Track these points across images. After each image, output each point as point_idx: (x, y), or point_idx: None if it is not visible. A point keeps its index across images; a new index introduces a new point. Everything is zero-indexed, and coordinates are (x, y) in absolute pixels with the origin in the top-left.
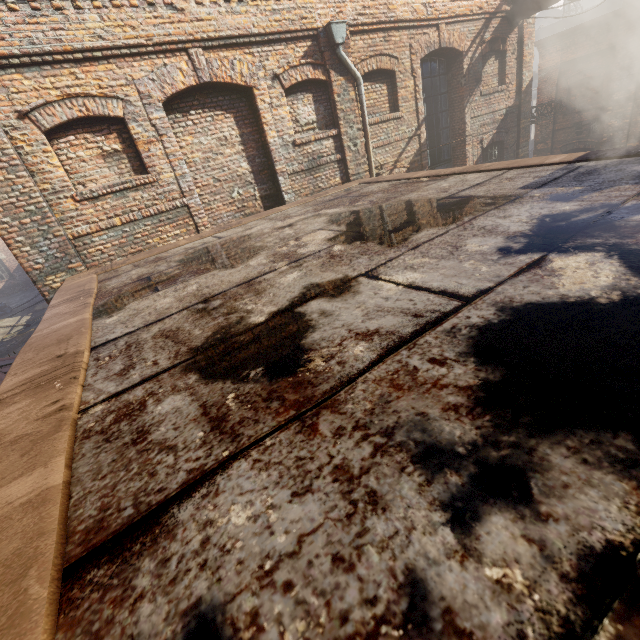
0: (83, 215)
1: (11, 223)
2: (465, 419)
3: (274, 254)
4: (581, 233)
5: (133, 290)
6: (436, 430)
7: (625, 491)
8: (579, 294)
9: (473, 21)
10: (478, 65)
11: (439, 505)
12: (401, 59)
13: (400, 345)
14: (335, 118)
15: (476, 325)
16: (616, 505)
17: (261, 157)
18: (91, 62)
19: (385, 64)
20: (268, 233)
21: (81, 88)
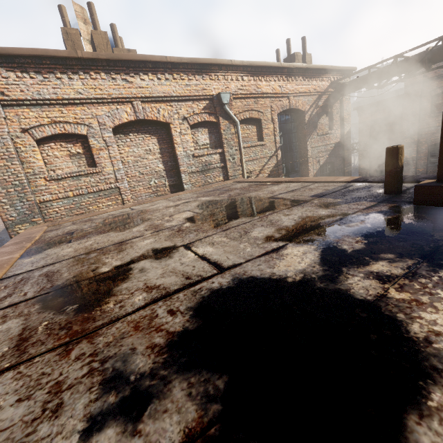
0: (49, 189)
1: (1, 191)
2: (152, 355)
3: (151, 224)
4: (316, 231)
5: (57, 240)
6: (131, 361)
7: (193, 418)
8: (281, 273)
9: (311, 95)
10: (315, 119)
11: (88, 417)
12: (265, 113)
13: (162, 298)
14: (221, 143)
15: (212, 288)
16: (180, 428)
17: (172, 162)
18: (73, 105)
19: (255, 115)
20: (160, 209)
21: (64, 118)
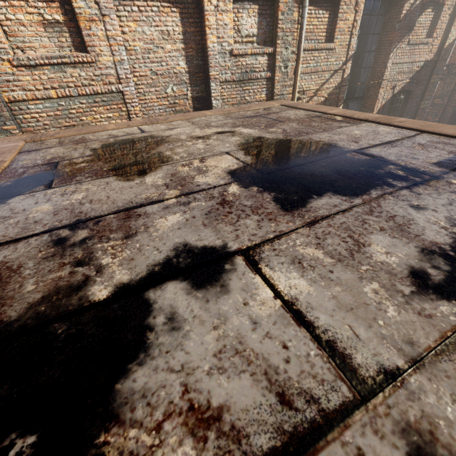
0: (20, 81)
1: None
2: None
3: (173, 174)
4: None
5: (33, 177)
6: None
7: None
8: None
9: None
10: (415, 13)
11: None
12: None
13: None
14: (274, 36)
15: None
16: None
17: (199, 59)
18: None
19: None
20: (182, 141)
21: None
